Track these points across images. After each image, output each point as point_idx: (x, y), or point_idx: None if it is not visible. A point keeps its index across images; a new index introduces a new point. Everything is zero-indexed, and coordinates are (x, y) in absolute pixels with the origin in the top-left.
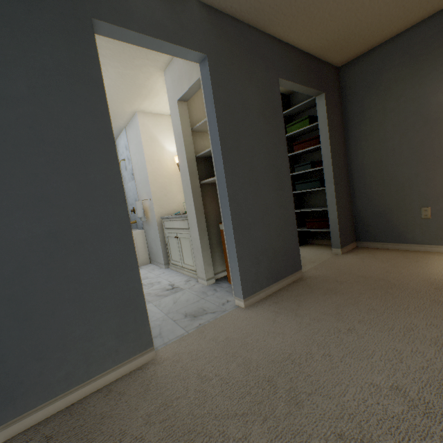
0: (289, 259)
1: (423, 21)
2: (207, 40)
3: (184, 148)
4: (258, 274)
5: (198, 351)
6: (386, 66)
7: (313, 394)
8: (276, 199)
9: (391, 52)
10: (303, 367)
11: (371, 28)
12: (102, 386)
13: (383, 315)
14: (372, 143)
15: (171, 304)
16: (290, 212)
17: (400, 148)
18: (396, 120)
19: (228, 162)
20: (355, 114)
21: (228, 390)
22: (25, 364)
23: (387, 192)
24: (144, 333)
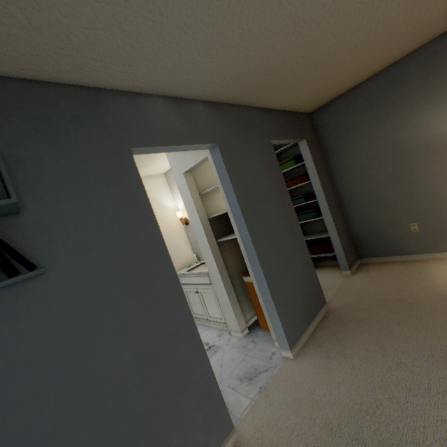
0: (315, 297)
1: (374, 75)
2: (214, 131)
3: (197, 214)
4: (296, 322)
5: (275, 421)
6: (351, 111)
7: (401, 443)
8: (293, 247)
9: (353, 100)
10: (378, 416)
11: (335, 87)
12: None
13: (418, 341)
14: (353, 173)
15: (218, 368)
16: (305, 254)
17: (379, 176)
18: (370, 153)
19: (252, 229)
20: (333, 150)
21: None
22: None
23: (377, 213)
24: (224, 418)
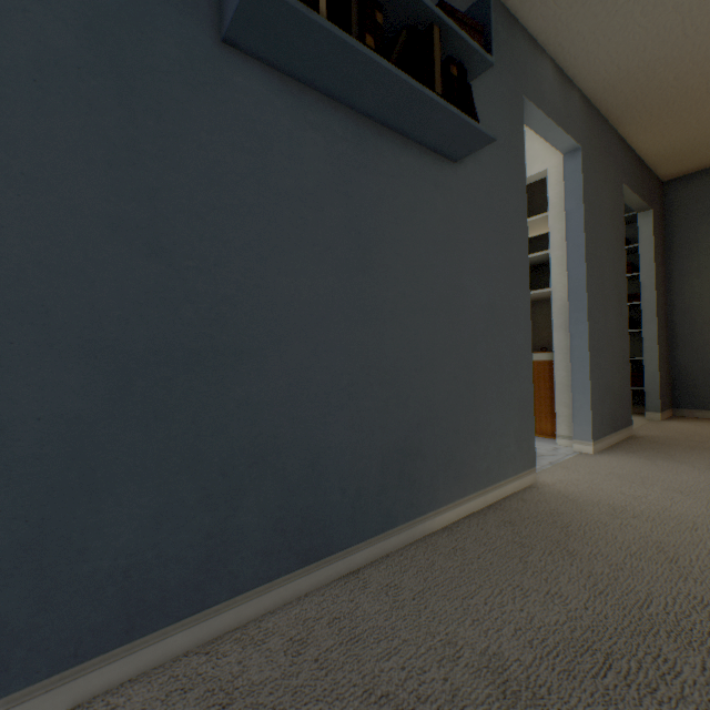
0: (623, 408)
1: None
2: (581, 131)
3: None
4: (602, 415)
5: (589, 480)
6: None
7: None
8: (617, 327)
9: None
10: None
11: None
12: (504, 496)
13: None
14: (707, 279)
15: None
16: (625, 347)
17: None
18: None
19: (588, 269)
20: (683, 241)
21: (681, 503)
22: (467, 442)
23: None
24: (531, 447)
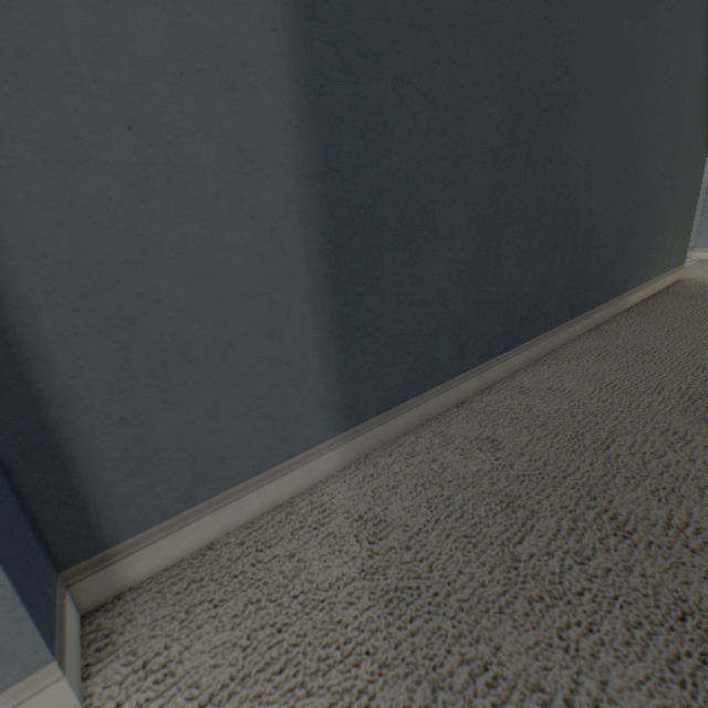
0: None
1: None
2: None
3: None
4: None
5: None
6: None
7: None
8: None
9: None
10: None
11: None
12: (663, 287)
13: None
14: None
15: None
16: None
17: None
18: None
19: None
20: None
21: None
22: (658, 231)
23: None
24: (685, 244)
